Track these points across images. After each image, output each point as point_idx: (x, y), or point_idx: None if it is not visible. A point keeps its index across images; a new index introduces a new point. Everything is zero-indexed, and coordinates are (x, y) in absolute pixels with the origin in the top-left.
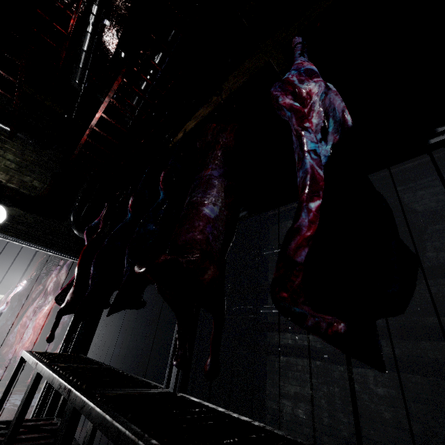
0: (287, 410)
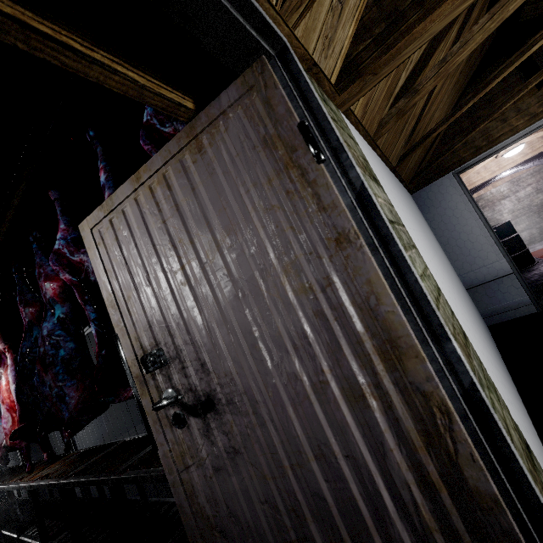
0: None
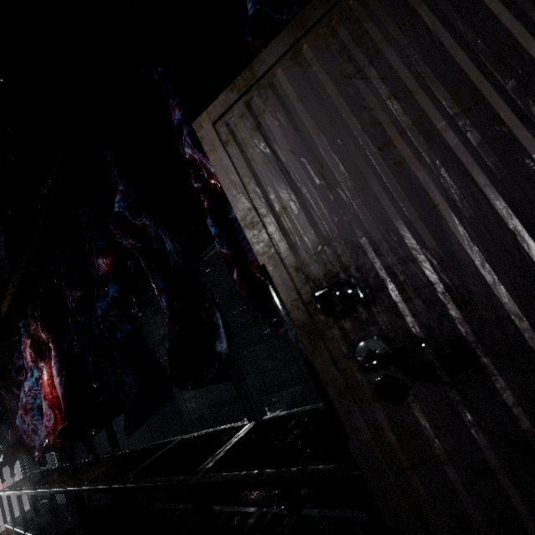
0: (189, 407)
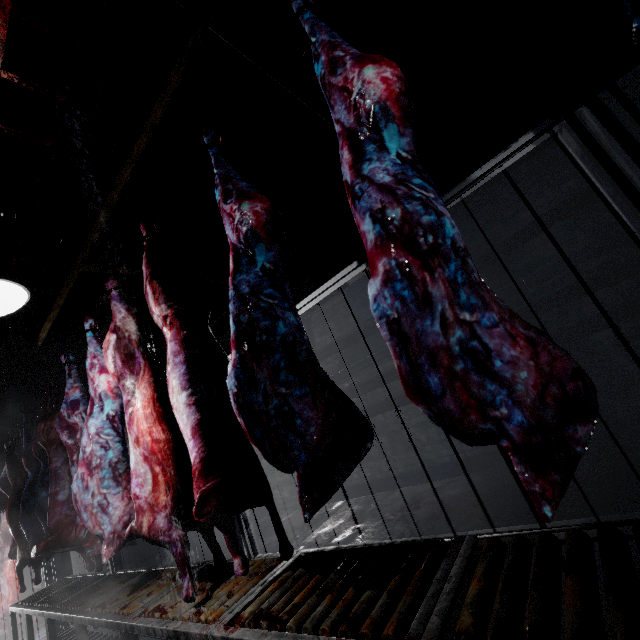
0: (279, 497)
